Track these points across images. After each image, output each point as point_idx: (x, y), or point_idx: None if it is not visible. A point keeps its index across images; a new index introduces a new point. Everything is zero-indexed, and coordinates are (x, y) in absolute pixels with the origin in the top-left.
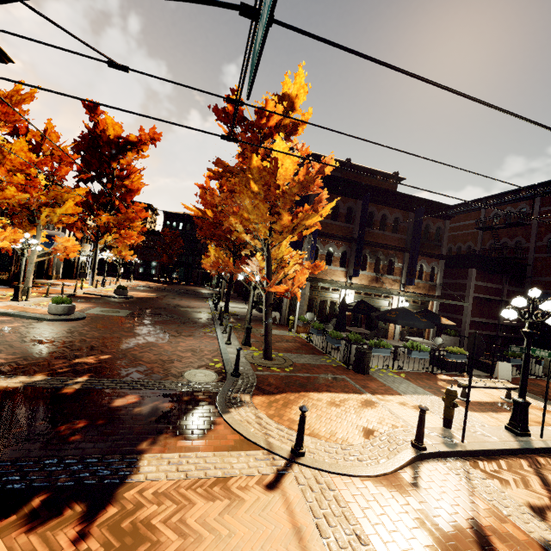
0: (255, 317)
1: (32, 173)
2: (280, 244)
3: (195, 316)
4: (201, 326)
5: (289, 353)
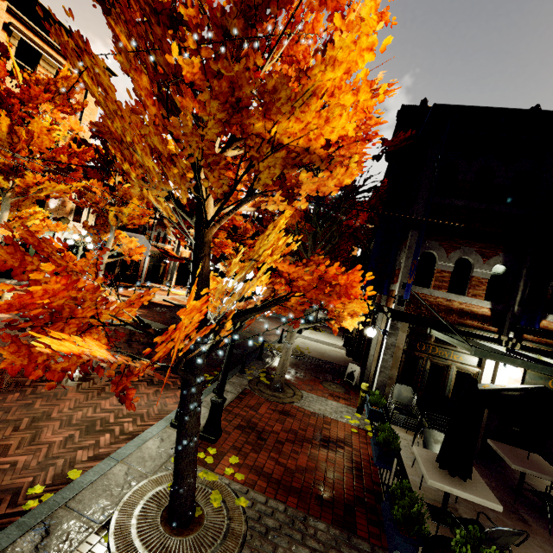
0: (328, 363)
1: (64, 161)
2: (273, 227)
3: (237, 346)
4: (215, 367)
5: (276, 499)
